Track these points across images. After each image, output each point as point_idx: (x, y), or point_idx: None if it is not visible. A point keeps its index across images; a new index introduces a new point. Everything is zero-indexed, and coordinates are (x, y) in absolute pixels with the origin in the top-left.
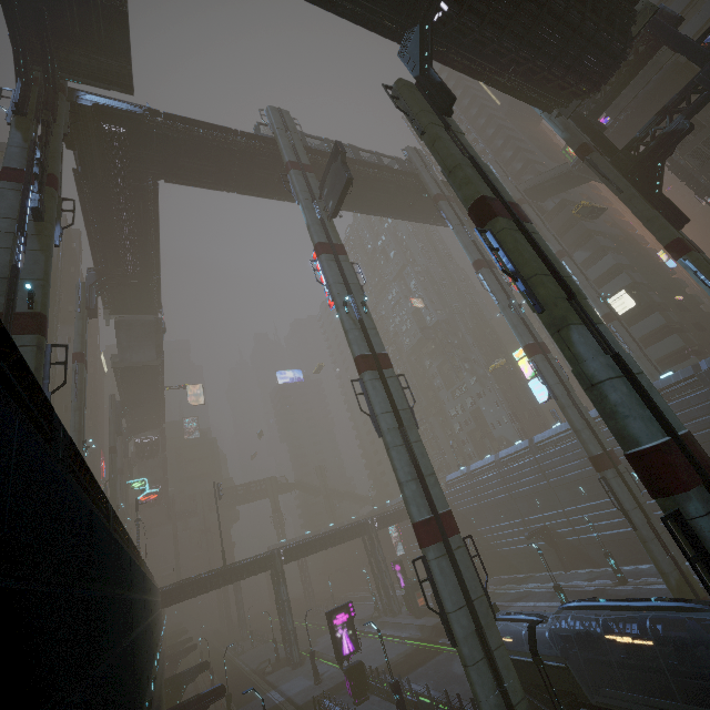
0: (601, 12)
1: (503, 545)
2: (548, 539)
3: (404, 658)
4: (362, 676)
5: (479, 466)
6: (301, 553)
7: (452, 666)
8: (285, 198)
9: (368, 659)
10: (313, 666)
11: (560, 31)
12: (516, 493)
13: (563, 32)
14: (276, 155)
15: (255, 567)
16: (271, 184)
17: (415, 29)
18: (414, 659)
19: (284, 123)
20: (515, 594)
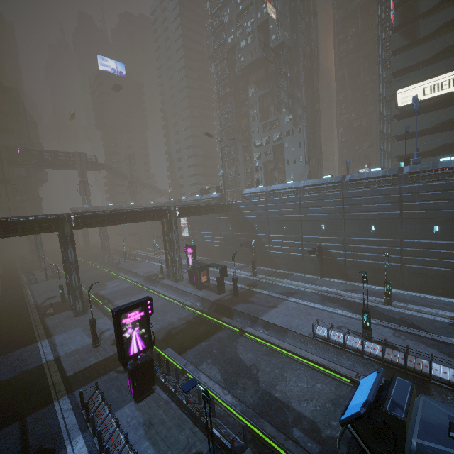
0: None
1: (274, 249)
2: (320, 255)
3: (186, 325)
4: (149, 373)
5: (281, 188)
6: (96, 222)
7: (237, 349)
8: None
9: (151, 317)
10: (92, 332)
11: None
12: (307, 216)
13: None
14: None
15: (35, 227)
16: None
17: None
18: (196, 329)
19: None
20: (283, 287)
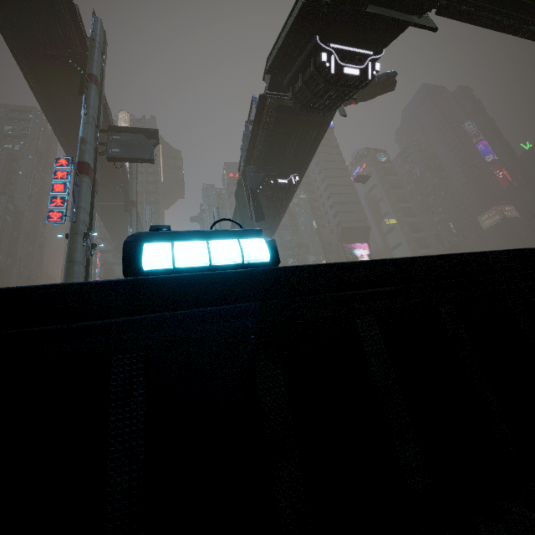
0: (274, 231)
1: None
2: None
3: None
4: None
5: None
6: None
7: None
8: (26, 63)
9: None
10: None
11: (269, 224)
12: None
13: (269, 225)
14: (72, 46)
15: None
16: (32, 42)
17: (262, 173)
18: None
19: (104, 47)
20: None
